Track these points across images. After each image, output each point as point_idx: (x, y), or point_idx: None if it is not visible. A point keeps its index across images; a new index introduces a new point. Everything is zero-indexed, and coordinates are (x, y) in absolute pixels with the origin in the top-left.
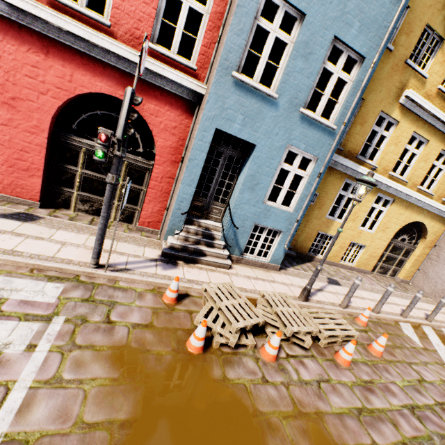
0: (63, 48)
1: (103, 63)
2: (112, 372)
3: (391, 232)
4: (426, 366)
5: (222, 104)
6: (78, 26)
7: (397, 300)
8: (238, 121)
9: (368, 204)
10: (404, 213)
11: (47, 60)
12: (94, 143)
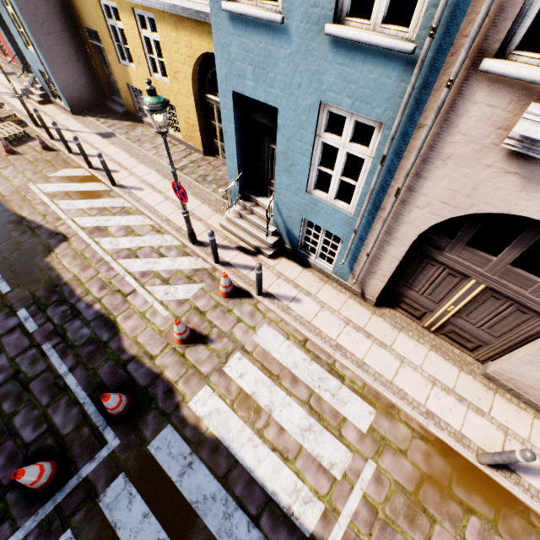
0: None
1: None
2: None
3: (186, 81)
4: (18, 173)
5: None
6: None
7: (144, 170)
8: None
9: (135, 33)
10: (179, 38)
11: None
12: None
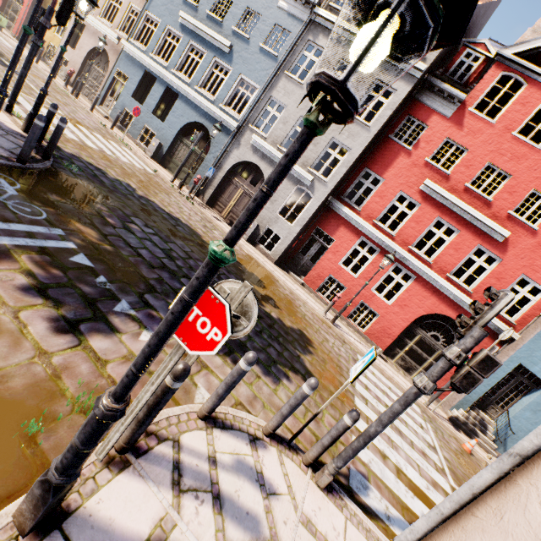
0: (441, 294)
1: (458, 305)
2: (459, 460)
3: None
4: None
5: (530, 353)
6: (456, 291)
7: None
8: (539, 365)
9: None
10: None
11: (430, 296)
12: (427, 334)
